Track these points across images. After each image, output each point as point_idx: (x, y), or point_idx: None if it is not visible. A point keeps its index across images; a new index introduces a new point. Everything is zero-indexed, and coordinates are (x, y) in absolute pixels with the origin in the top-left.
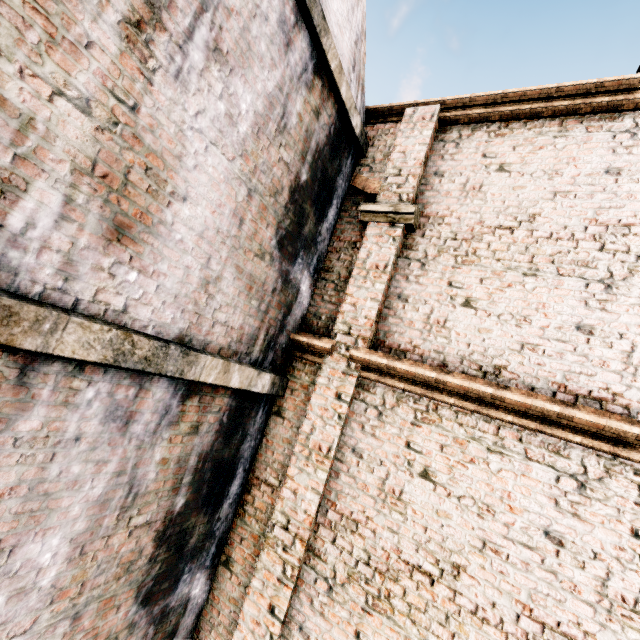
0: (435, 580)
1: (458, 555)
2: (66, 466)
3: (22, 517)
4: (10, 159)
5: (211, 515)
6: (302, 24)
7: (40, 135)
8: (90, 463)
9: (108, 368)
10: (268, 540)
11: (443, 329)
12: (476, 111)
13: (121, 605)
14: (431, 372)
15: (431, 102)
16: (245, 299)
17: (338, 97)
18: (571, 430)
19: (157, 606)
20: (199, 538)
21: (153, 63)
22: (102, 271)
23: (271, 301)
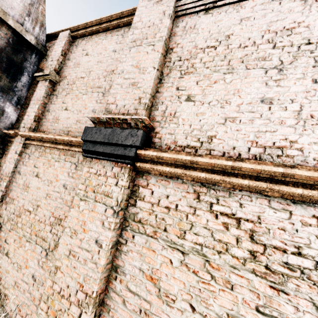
0: (31, 213)
1: (39, 201)
2: None
3: None
4: None
5: None
6: None
7: None
8: None
9: None
10: None
11: (57, 120)
12: (81, 32)
13: None
14: (39, 134)
15: (67, 29)
16: None
17: (9, 26)
18: (77, 147)
19: None
20: None
21: None
22: None
23: None
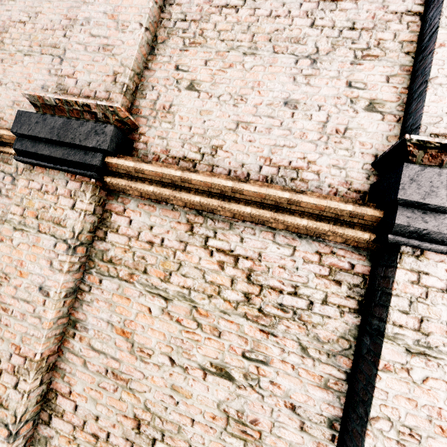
0: None
1: None
2: None
3: None
4: None
5: None
6: None
7: None
8: None
9: None
10: None
11: None
12: None
13: None
14: None
15: None
16: None
17: None
18: None
19: None
20: None
21: None
22: None
23: None
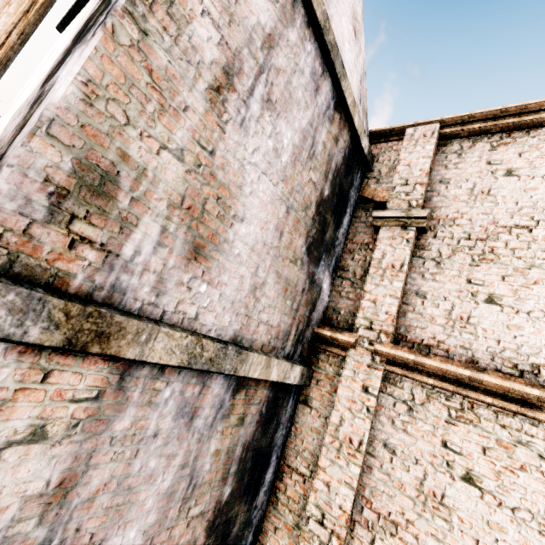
0: None
1: None
2: (145, 461)
3: (110, 511)
4: (128, 202)
5: (250, 503)
6: (326, 73)
7: (149, 181)
8: (163, 457)
9: (181, 369)
10: (303, 533)
11: (467, 325)
12: (476, 125)
13: None
14: (464, 370)
15: (430, 122)
16: (282, 300)
17: (351, 125)
18: None
19: None
20: (240, 527)
21: (226, 116)
22: (182, 285)
23: (301, 300)
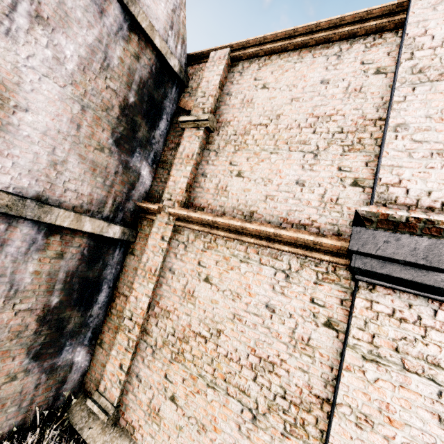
0: (207, 340)
1: (220, 324)
2: None
3: None
4: None
5: (84, 312)
6: None
7: None
8: None
9: None
10: (121, 327)
11: (225, 192)
12: (250, 50)
13: (16, 357)
14: (209, 216)
15: (224, 47)
16: (91, 176)
17: (154, 46)
18: (284, 244)
19: (46, 362)
20: (76, 325)
21: None
22: None
23: (115, 179)
